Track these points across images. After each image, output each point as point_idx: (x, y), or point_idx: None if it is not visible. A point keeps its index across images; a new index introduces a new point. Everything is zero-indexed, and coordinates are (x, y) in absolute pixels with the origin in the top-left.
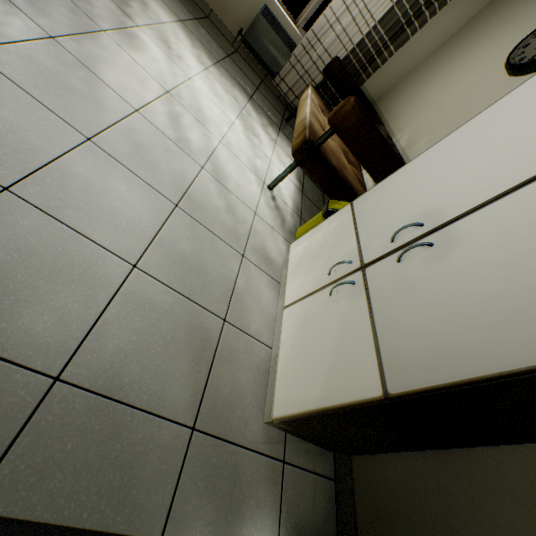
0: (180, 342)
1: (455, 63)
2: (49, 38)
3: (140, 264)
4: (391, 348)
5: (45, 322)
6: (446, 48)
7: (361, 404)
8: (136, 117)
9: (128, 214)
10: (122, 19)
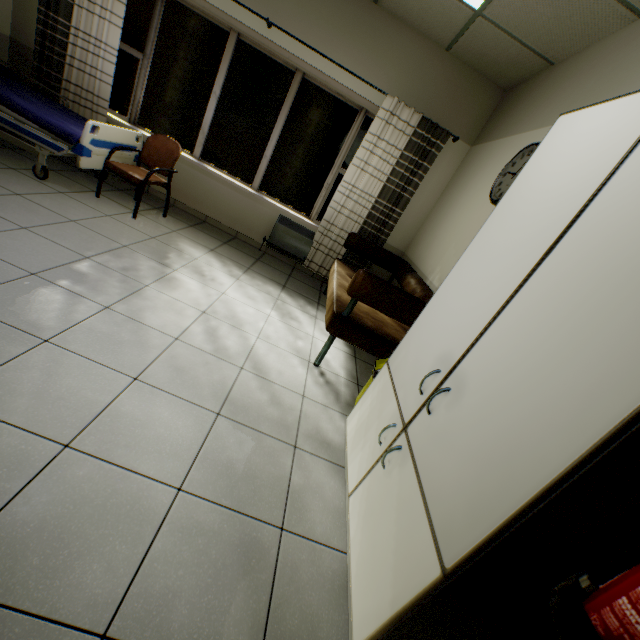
0: (232, 566)
1: (455, 206)
2: (105, 309)
3: (185, 485)
4: (439, 513)
5: (94, 571)
6: (445, 196)
7: (427, 592)
8: (176, 345)
9: (172, 437)
10: (162, 270)
